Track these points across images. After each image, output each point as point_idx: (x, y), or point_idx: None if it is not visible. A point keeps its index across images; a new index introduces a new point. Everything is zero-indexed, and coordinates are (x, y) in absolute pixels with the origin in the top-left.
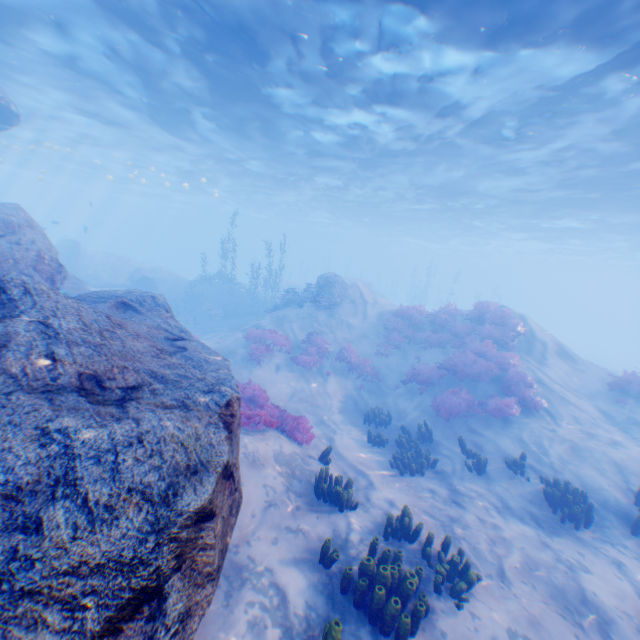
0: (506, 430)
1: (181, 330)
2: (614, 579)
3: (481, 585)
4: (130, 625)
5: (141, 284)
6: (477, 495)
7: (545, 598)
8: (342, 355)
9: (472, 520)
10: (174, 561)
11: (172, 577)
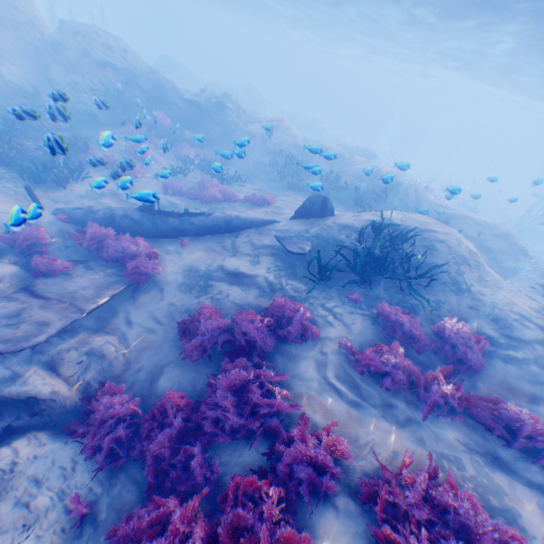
0: None
1: None
2: None
3: None
4: None
5: None
6: None
7: None
8: None
9: None
10: None
11: None
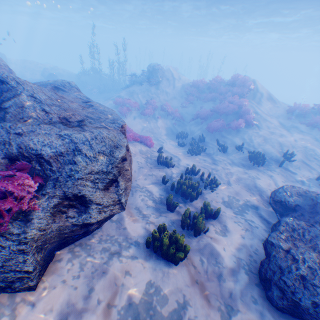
0: (238, 135)
1: (88, 99)
2: (267, 180)
3: (220, 185)
4: (110, 187)
5: (50, 78)
6: (222, 160)
7: (242, 187)
8: (164, 109)
9: (219, 168)
10: (118, 173)
11: (118, 177)
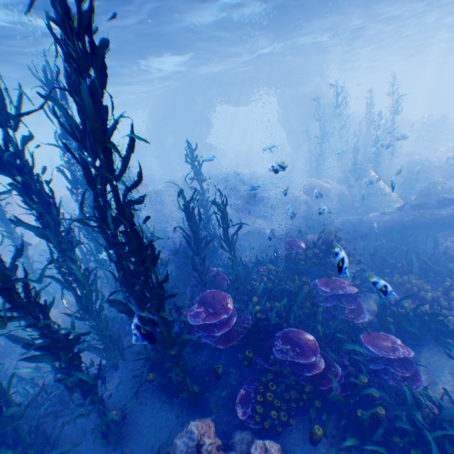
0: None
1: None
2: None
3: None
4: None
5: None
6: None
7: None
8: None
9: None
10: None
11: None
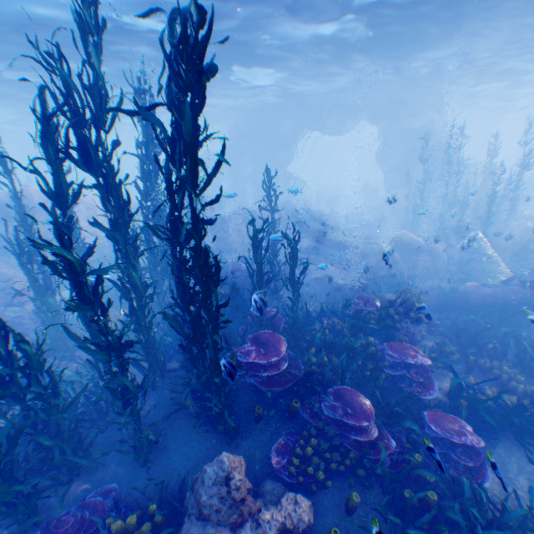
0: None
1: None
2: None
3: None
4: None
5: None
6: None
7: None
8: None
9: None
10: None
11: None
